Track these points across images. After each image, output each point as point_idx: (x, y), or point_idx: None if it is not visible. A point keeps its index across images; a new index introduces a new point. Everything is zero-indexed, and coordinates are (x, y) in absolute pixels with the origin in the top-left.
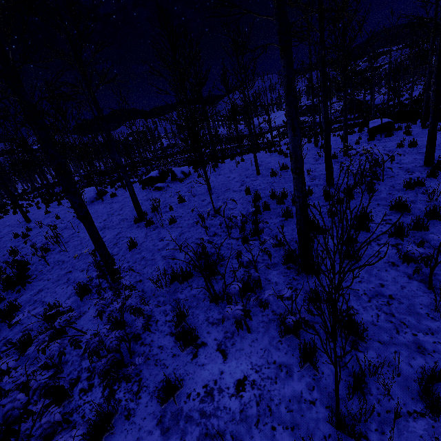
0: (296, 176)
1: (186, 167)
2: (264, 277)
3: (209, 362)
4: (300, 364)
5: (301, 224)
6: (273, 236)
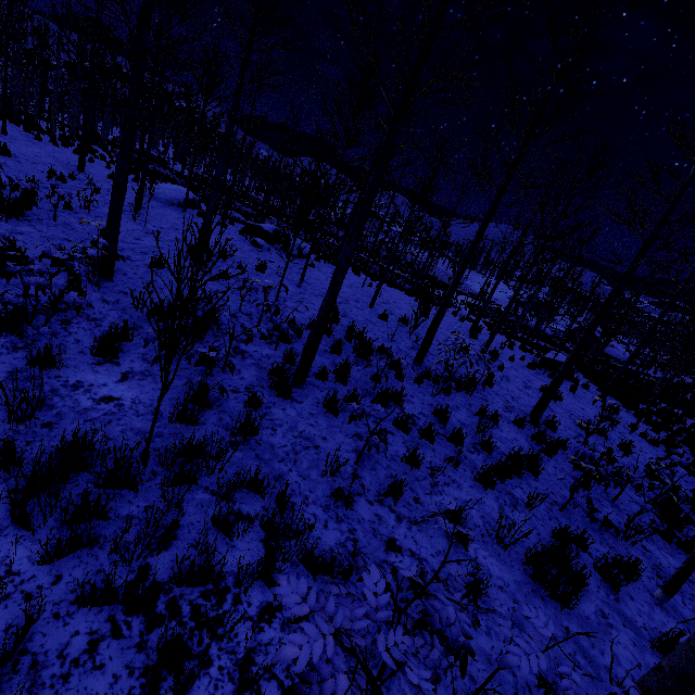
0: (330, 286)
1: (309, 247)
2: (240, 368)
3: (105, 374)
4: (172, 417)
5: (309, 340)
6: (298, 353)
